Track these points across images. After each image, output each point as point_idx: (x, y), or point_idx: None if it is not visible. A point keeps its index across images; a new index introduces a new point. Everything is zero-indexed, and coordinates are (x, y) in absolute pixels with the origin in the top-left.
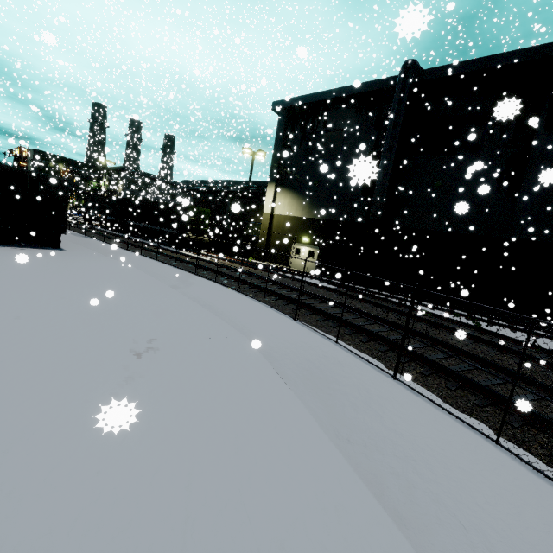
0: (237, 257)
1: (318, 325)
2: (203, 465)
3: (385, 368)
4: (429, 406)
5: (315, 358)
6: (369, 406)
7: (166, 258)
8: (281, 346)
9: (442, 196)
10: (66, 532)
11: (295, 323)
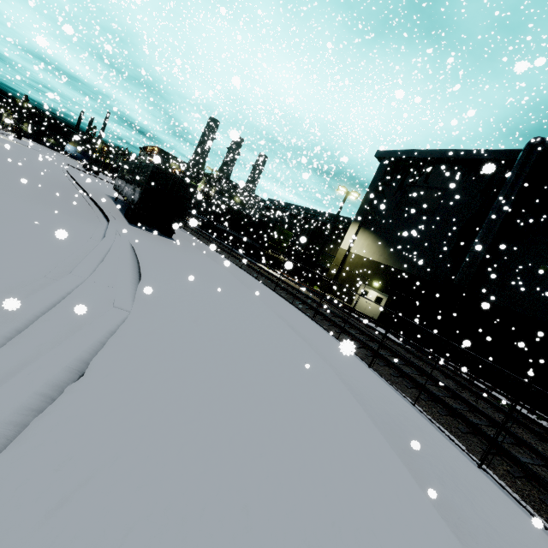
0: (304, 283)
1: (392, 379)
2: (333, 482)
3: (467, 451)
4: (522, 512)
5: (395, 414)
6: (457, 486)
7: (248, 268)
8: (361, 390)
9: (546, 282)
10: (256, 494)
11: (369, 370)
